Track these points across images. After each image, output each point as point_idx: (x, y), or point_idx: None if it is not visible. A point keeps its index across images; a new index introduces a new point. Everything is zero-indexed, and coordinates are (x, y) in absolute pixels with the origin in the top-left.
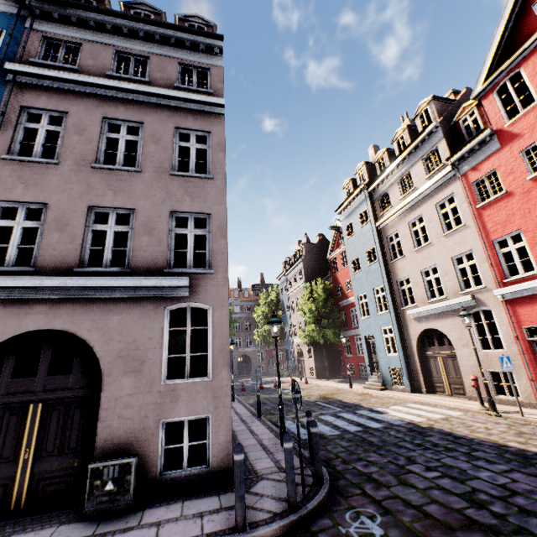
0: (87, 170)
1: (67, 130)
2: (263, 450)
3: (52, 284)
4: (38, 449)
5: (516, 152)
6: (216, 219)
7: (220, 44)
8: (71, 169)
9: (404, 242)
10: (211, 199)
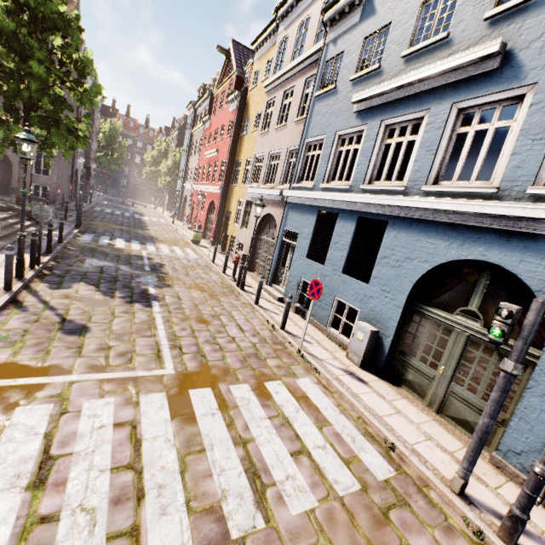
0: None
1: None
2: (74, 205)
3: None
4: None
5: (209, 133)
6: None
7: None
8: None
9: (193, 150)
10: None
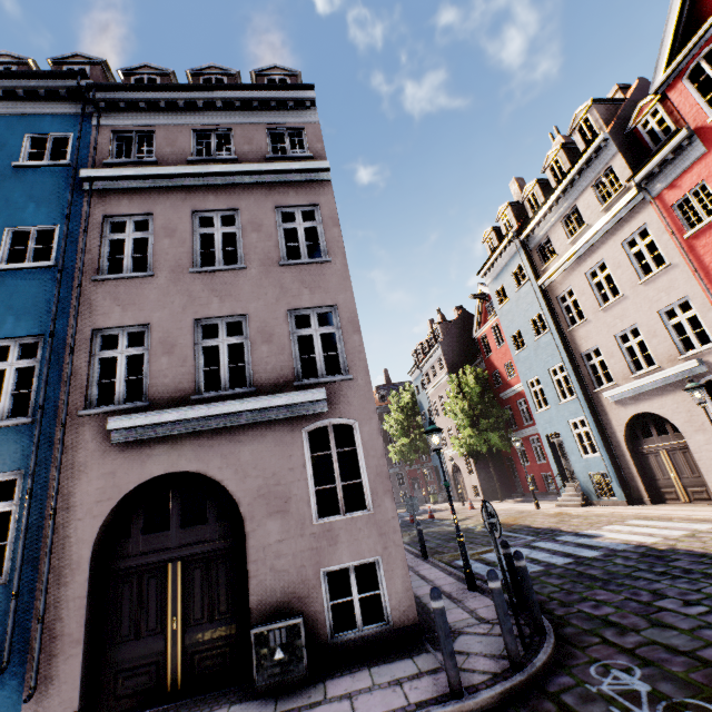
0: (186, 277)
1: (156, 234)
2: (447, 598)
3: (171, 417)
4: (185, 616)
5: None
6: (344, 311)
7: (311, 96)
8: (168, 279)
9: (582, 301)
10: (334, 287)
